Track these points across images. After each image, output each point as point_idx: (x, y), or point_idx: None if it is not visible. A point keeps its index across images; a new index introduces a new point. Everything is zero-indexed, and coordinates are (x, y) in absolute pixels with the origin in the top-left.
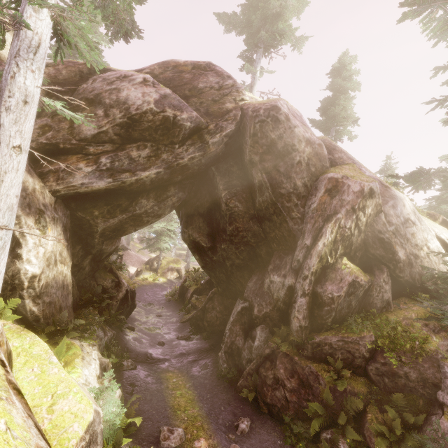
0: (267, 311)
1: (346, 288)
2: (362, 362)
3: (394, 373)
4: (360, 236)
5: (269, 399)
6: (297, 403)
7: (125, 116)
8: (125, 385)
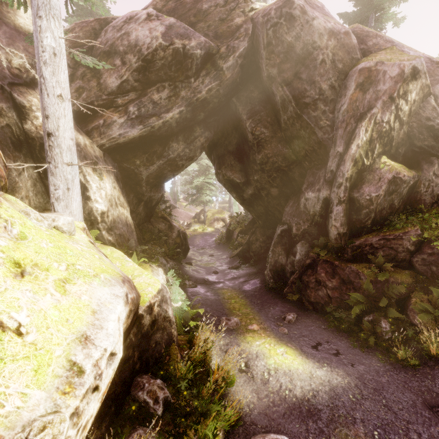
0: (305, 228)
1: (385, 186)
2: (407, 255)
3: None
4: (402, 129)
5: (313, 298)
6: (339, 298)
7: (139, 59)
8: (190, 296)
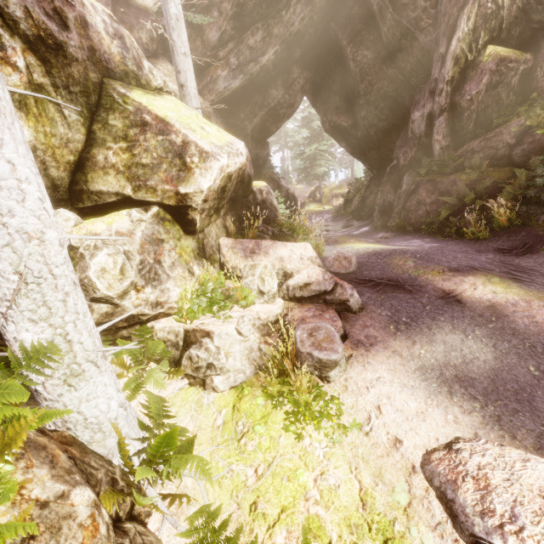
0: (412, 155)
1: (486, 78)
2: (506, 150)
3: (543, 146)
4: (514, 4)
5: (413, 220)
6: (436, 210)
7: (233, 5)
8: None
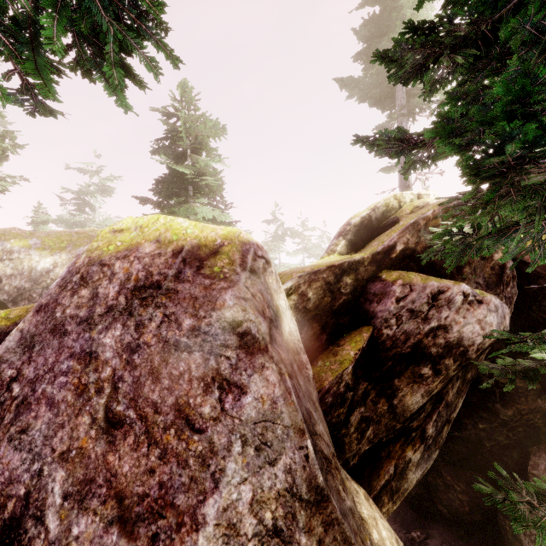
0: None
1: None
2: None
3: None
4: None
5: None
6: None
7: (460, 364)
8: None
